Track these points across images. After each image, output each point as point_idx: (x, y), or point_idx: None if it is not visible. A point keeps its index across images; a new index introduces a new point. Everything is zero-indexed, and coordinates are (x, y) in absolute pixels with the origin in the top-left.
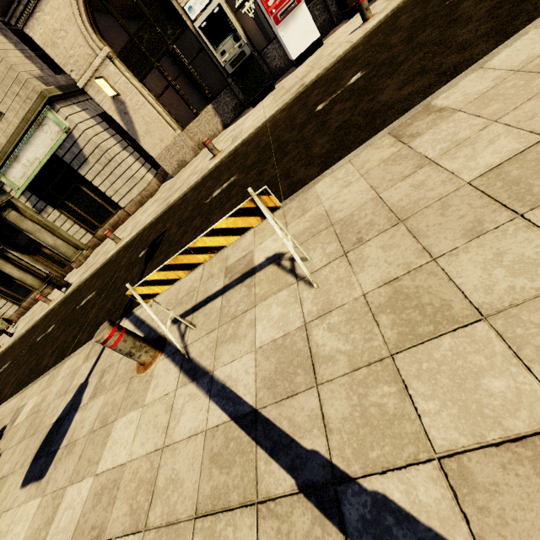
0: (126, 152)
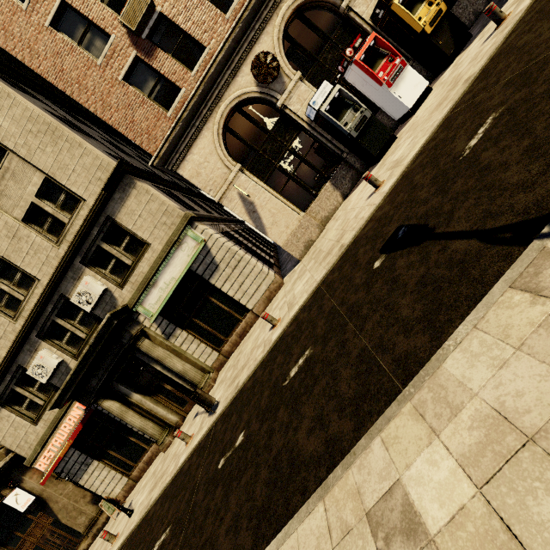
0: (248, 255)
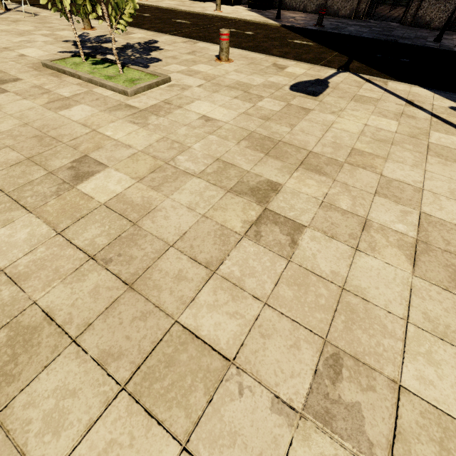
0: None
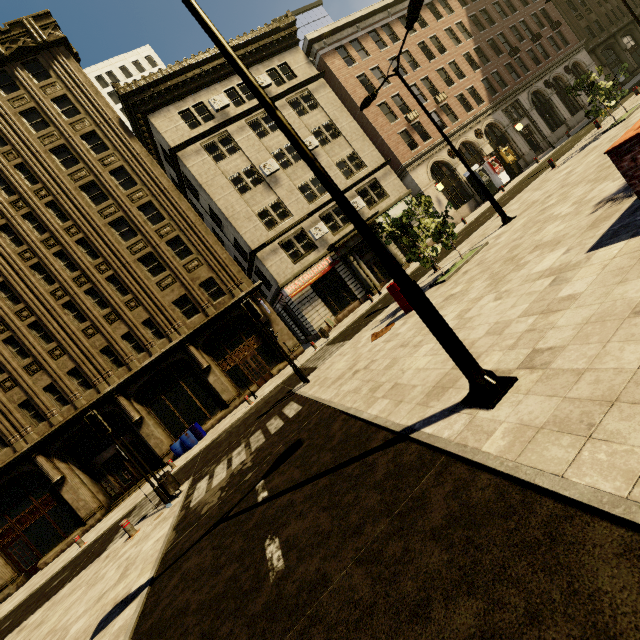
0: None
